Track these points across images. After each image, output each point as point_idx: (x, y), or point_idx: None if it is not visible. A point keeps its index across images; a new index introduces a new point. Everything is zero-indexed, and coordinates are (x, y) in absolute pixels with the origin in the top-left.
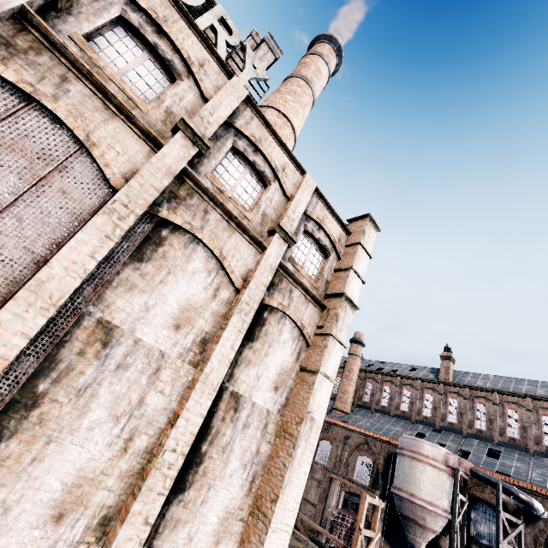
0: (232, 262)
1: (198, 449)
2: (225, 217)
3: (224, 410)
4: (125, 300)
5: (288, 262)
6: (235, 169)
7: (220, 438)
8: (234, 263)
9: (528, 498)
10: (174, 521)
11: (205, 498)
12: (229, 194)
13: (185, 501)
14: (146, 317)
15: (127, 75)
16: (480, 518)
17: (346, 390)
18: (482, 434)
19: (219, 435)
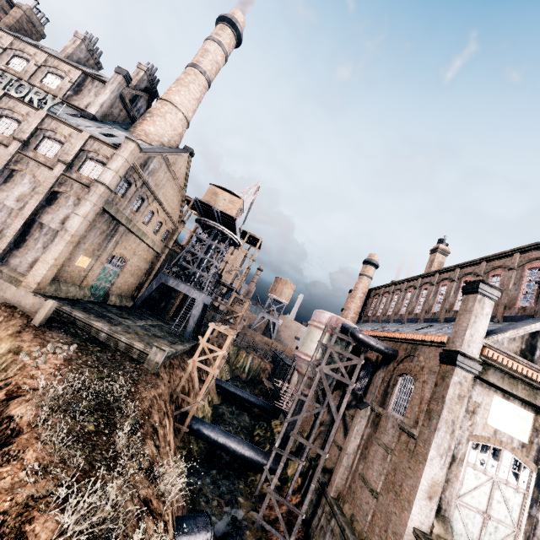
0: (40, 178)
1: (25, 238)
2: (36, 163)
3: (36, 228)
4: (1, 194)
5: (74, 174)
6: (48, 144)
7: (34, 236)
8: (40, 178)
9: (357, 333)
10: (16, 255)
11: (27, 253)
12: (40, 155)
13: (20, 251)
14: (8, 198)
15: (6, 131)
16: (364, 375)
17: (348, 306)
18: (434, 316)
19: (34, 235)
